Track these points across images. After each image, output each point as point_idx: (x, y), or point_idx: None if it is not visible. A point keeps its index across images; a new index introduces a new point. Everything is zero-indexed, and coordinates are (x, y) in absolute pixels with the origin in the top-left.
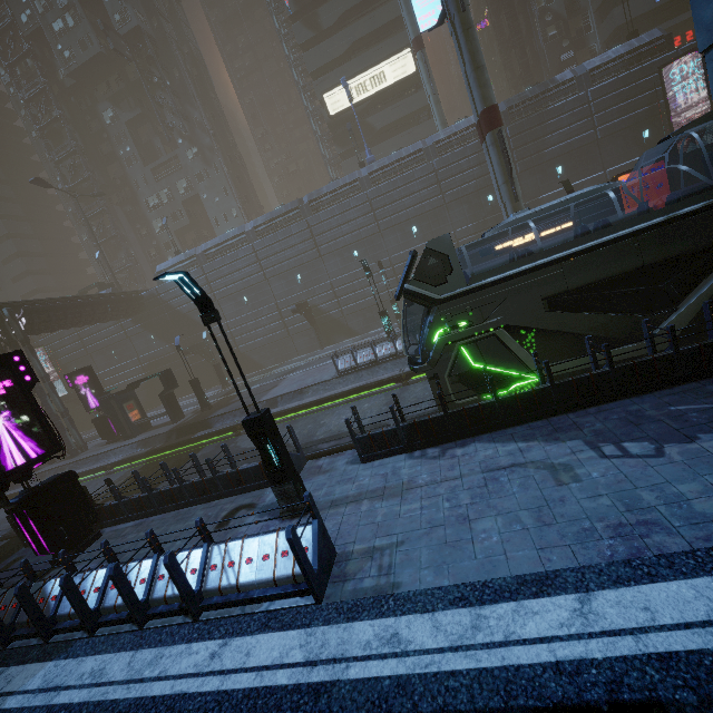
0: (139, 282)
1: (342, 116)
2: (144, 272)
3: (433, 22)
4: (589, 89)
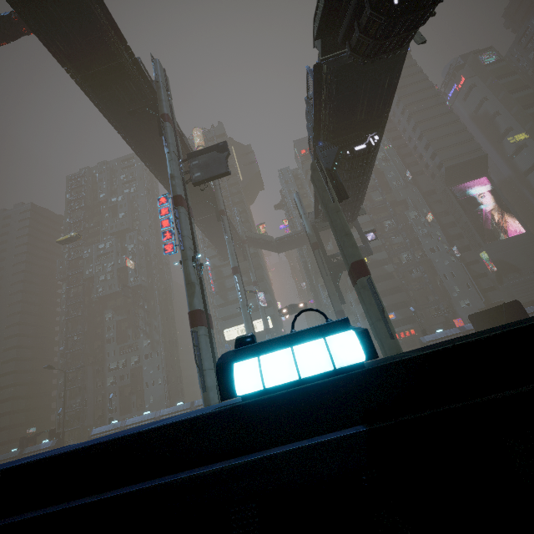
0: (81, 421)
1: (232, 341)
2: (87, 413)
3: None
4: None
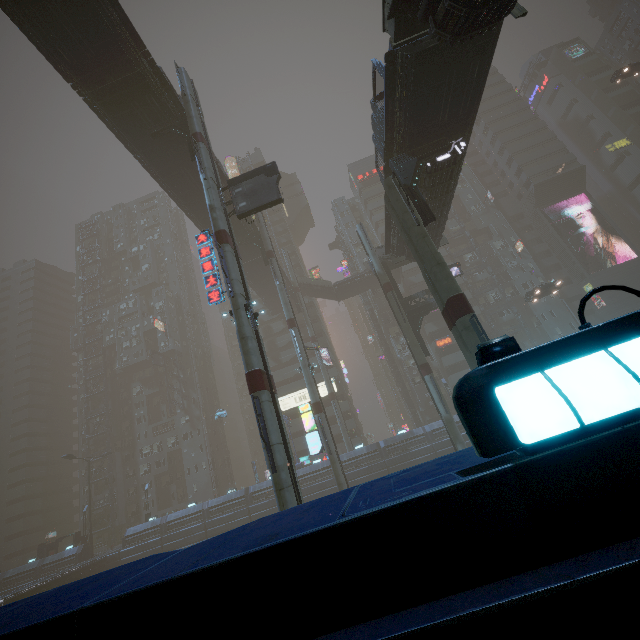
0: (111, 520)
1: (289, 411)
2: (118, 509)
3: (317, 451)
4: (433, 443)
